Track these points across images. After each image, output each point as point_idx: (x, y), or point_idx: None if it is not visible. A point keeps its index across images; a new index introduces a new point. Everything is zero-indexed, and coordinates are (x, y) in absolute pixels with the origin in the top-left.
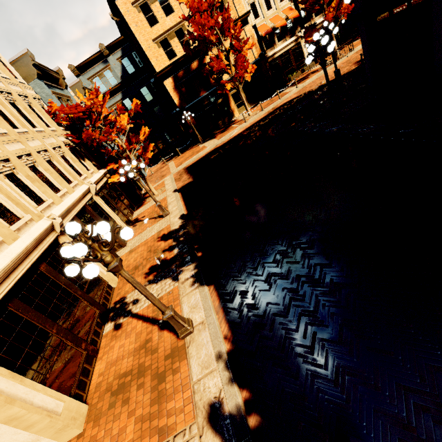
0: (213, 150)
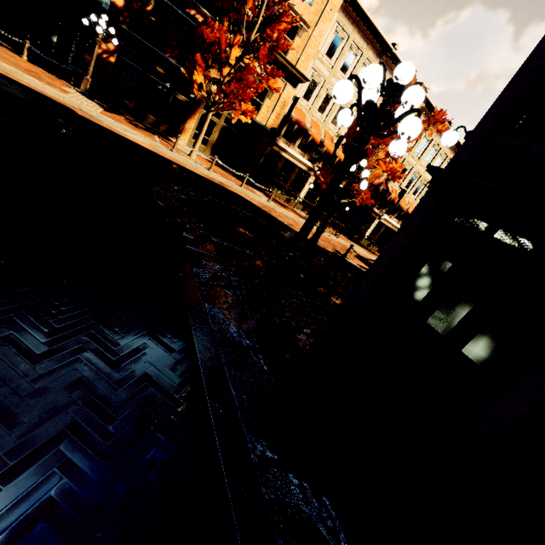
0: (55, 99)
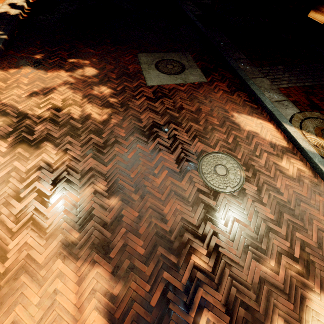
0: None
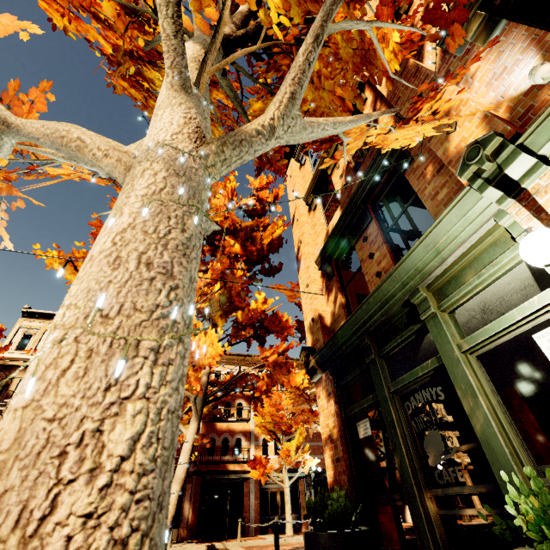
0: None
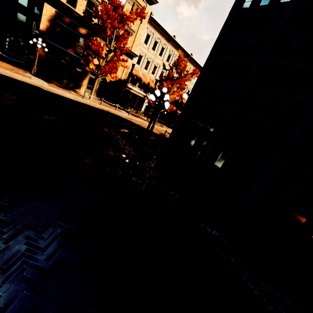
0: (33, 84)
